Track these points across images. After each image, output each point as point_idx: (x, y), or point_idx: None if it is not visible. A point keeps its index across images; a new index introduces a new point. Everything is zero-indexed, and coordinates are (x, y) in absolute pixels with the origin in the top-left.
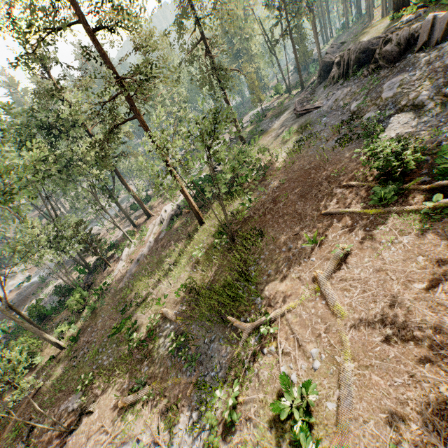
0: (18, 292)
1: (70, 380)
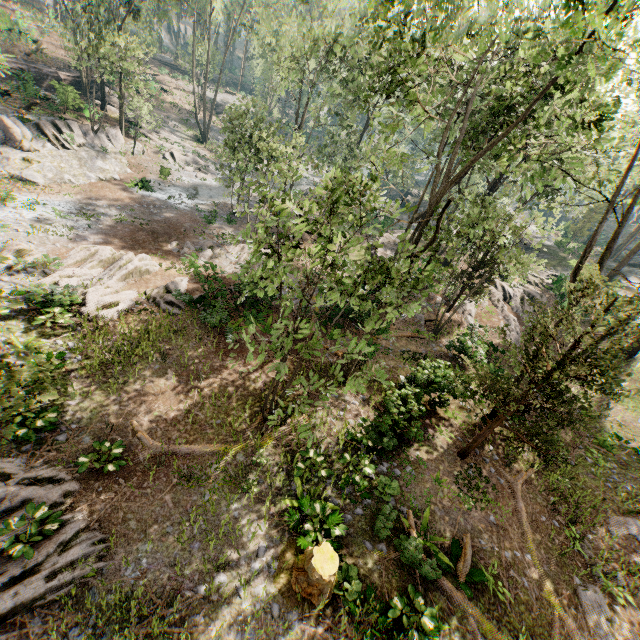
0: (131, 198)
1: (574, 486)
